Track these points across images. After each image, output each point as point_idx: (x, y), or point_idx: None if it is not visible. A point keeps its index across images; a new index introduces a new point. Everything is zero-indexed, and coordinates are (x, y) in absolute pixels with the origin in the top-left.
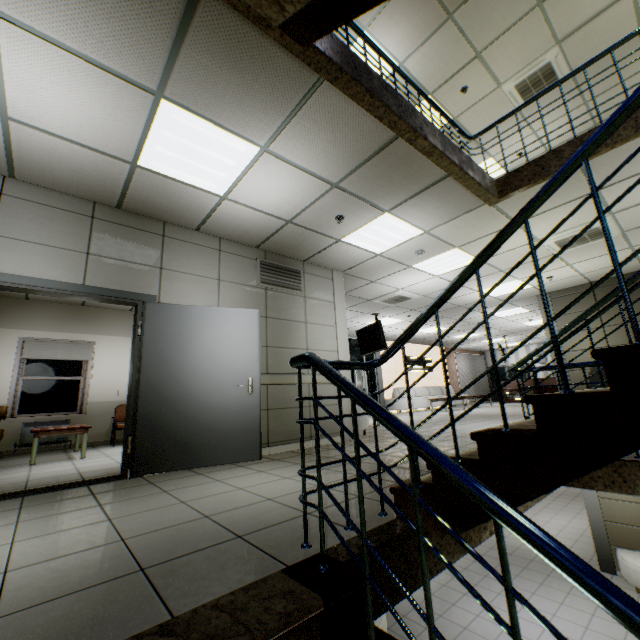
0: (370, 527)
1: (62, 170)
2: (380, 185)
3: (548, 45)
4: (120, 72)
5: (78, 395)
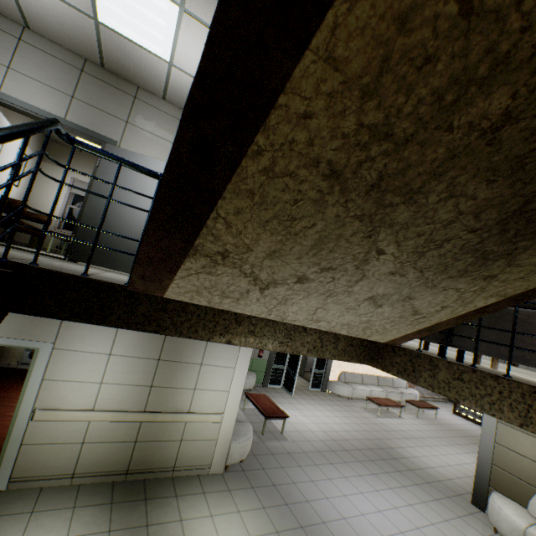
0: (97, 279)
1: (54, 23)
2: None
3: None
4: None
5: None
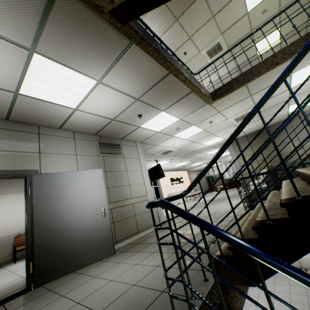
0: (205, 293)
1: None
2: (160, 98)
3: (218, 34)
4: (4, 35)
5: None
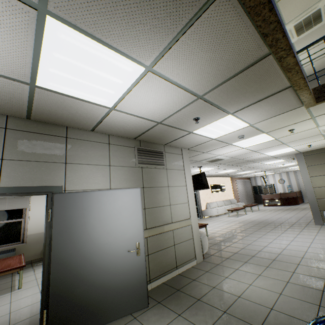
0: None
1: None
2: (234, 96)
3: None
4: None
5: (21, 231)
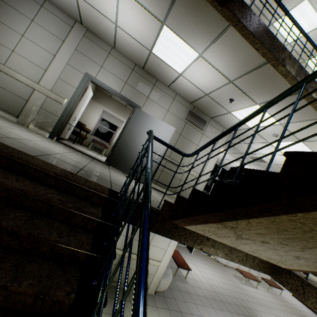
0: None
1: (128, 49)
2: (255, 88)
3: None
4: (152, 12)
5: (111, 138)
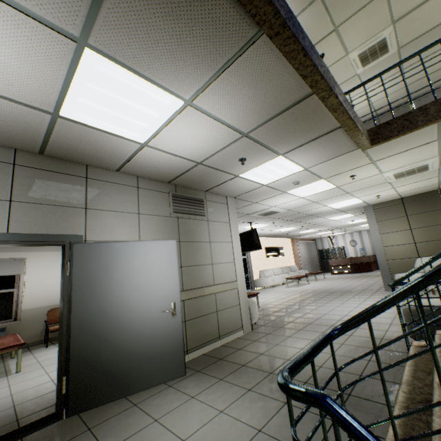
0: None
1: None
2: (282, 134)
3: (386, 24)
4: (33, 11)
5: (12, 305)
